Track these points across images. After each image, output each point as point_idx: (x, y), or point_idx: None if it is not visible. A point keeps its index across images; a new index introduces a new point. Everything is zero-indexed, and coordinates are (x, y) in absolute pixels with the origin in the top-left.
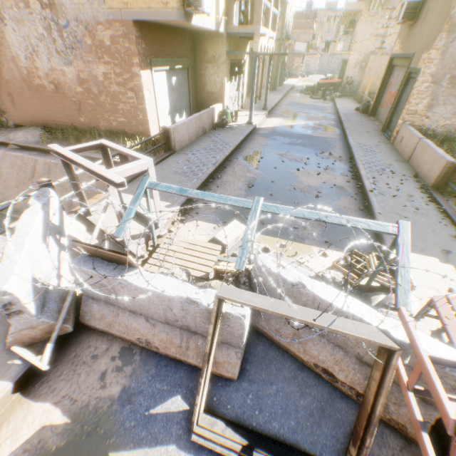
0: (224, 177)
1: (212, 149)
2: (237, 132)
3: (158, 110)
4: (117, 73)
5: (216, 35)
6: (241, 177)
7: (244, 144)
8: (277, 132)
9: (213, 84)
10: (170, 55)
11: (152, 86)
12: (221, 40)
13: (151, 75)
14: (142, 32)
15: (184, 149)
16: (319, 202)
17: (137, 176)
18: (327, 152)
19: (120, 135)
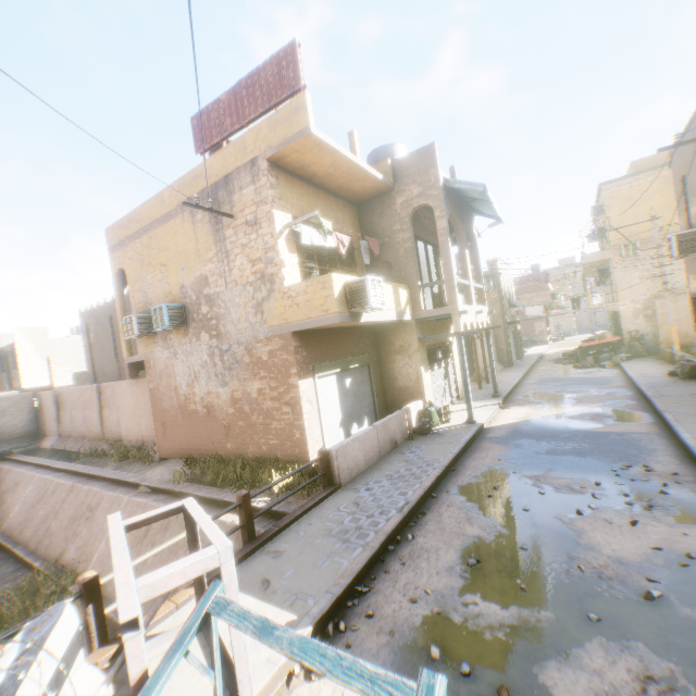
0: (418, 538)
1: (402, 477)
2: (449, 441)
3: (323, 423)
4: (273, 386)
5: (403, 324)
6: (453, 537)
7: (461, 460)
8: (522, 432)
9: (405, 376)
10: (342, 355)
11: (315, 394)
12: (409, 327)
13: (314, 382)
14: (303, 340)
15: (356, 481)
16: (661, 617)
17: (263, 542)
18: (637, 465)
19: (270, 462)
